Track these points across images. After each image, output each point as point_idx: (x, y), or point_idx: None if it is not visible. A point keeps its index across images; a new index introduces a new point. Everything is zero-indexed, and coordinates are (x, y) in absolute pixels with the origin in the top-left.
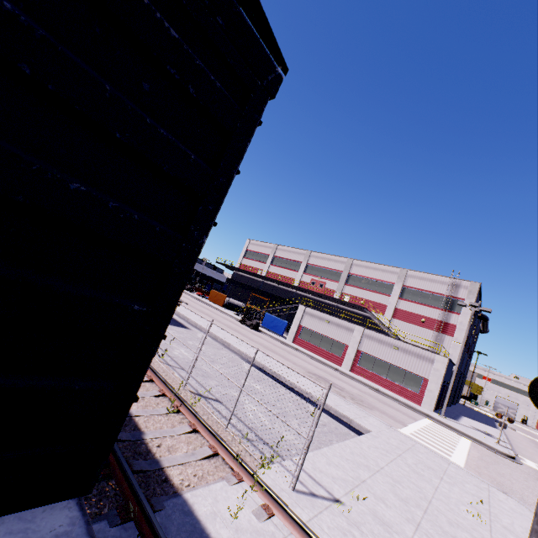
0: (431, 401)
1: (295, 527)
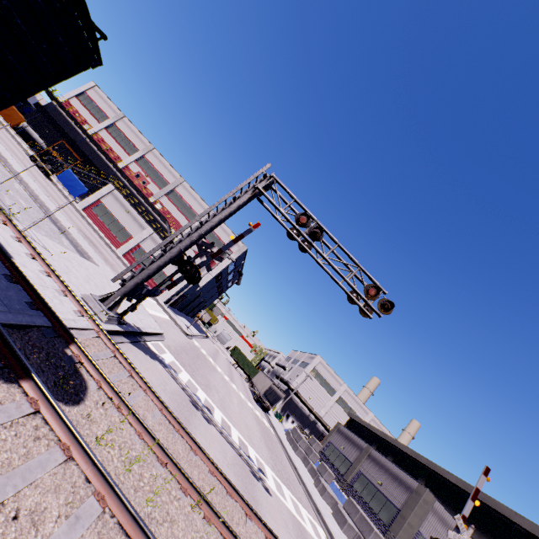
0: (167, 296)
1: (18, 233)
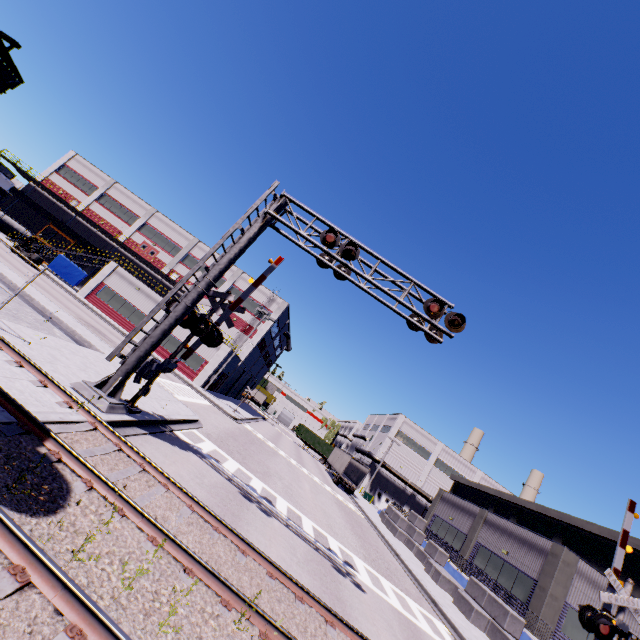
0: (203, 379)
1: None
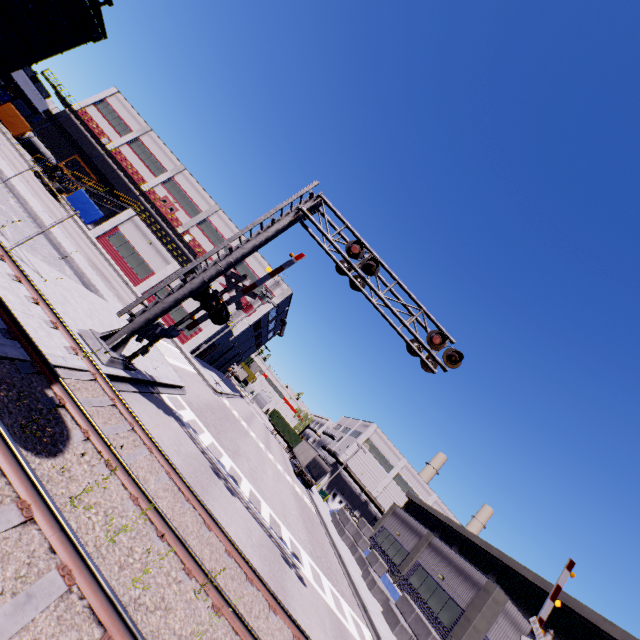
0: (194, 345)
1: (1, 250)
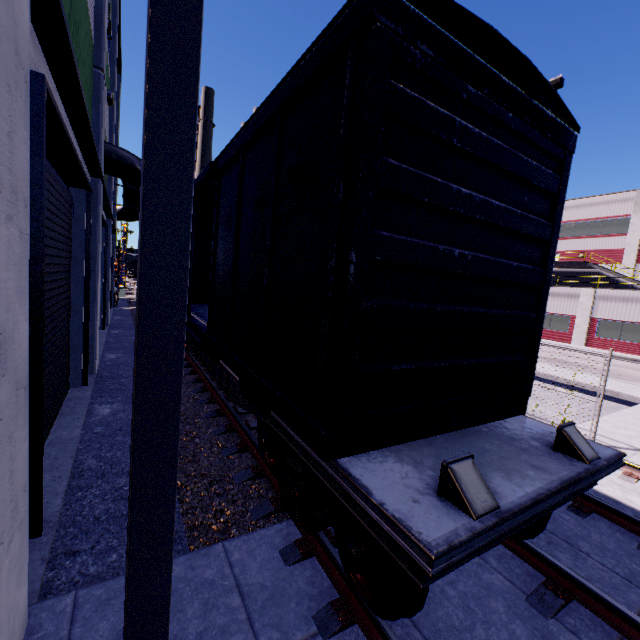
0: None
1: None
